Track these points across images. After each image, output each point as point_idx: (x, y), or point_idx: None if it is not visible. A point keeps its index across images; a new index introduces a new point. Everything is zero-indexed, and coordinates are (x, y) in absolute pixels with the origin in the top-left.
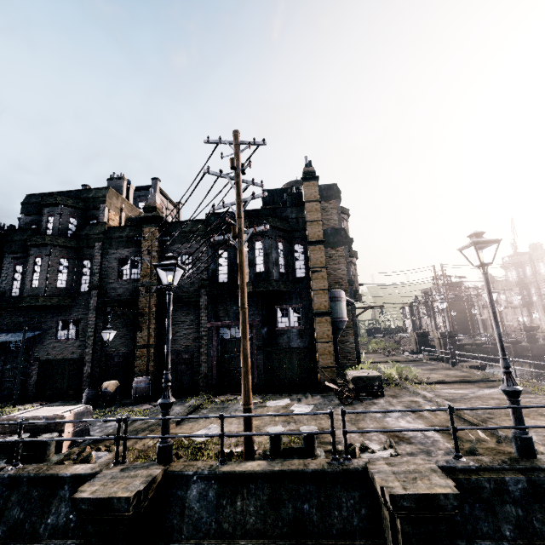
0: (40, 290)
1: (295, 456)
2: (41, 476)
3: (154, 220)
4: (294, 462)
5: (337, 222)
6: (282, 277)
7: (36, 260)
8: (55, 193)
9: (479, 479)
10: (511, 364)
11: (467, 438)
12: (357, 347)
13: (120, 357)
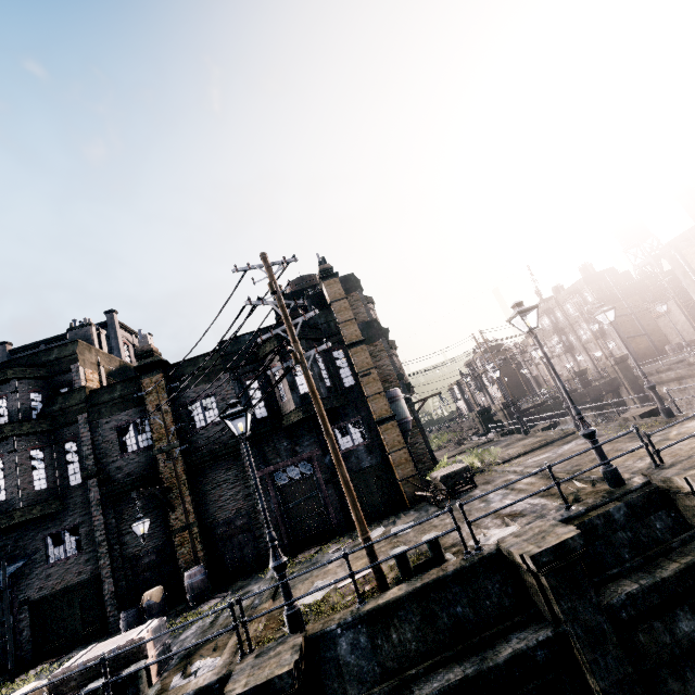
0: (11, 503)
1: (428, 569)
2: None
3: (154, 367)
4: (432, 573)
5: (366, 315)
6: (331, 392)
7: None
8: None
9: (591, 520)
10: None
11: (568, 492)
12: (428, 446)
13: (151, 555)
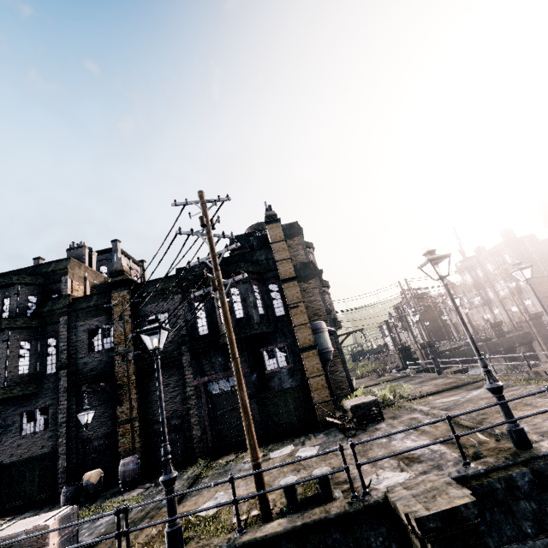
0: None
1: (314, 505)
2: None
3: (123, 284)
4: (315, 512)
5: (304, 257)
6: (262, 318)
7: None
8: (9, 273)
9: (490, 482)
10: (488, 361)
11: (470, 443)
12: (347, 375)
13: (100, 439)
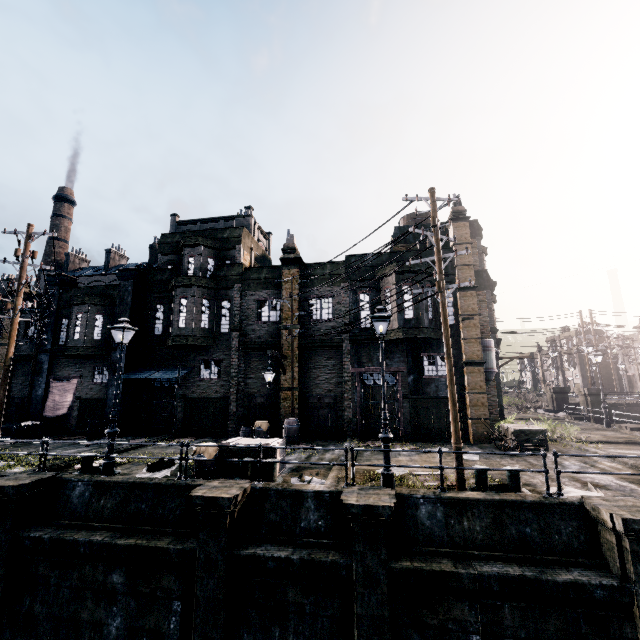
0: (187, 330)
1: (503, 491)
2: (288, 490)
3: (294, 262)
4: (510, 494)
5: (478, 263)
6: (431, 324)
7: (181, 300)
8: (190, 233)
9: None
10: None
11: None
12: (500, 401)
13: (262, 398)
